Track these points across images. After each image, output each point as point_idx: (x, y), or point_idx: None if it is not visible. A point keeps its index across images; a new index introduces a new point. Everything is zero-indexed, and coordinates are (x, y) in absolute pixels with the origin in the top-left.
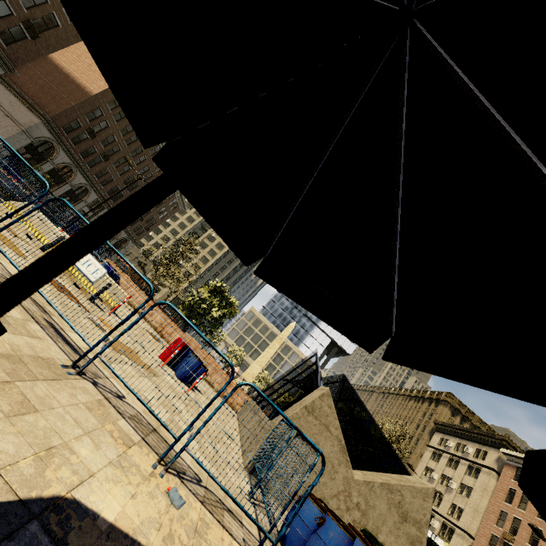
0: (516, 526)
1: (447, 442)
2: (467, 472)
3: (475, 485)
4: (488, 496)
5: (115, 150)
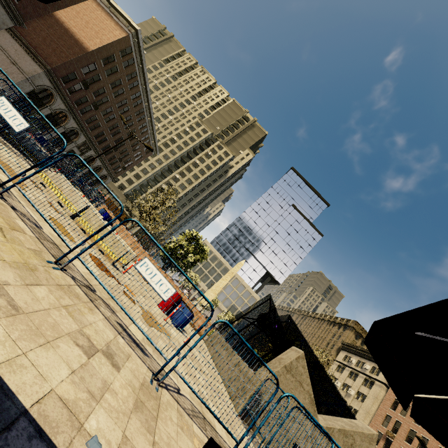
0: (397, 427)
1: (350, 359)
2: (364, 383)
3: (369, 394)
4: (378, 403)
5: (104, 100)
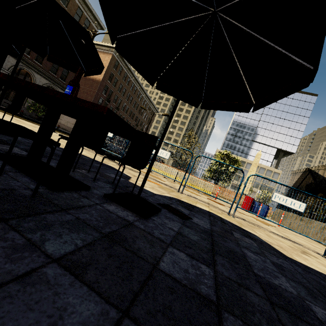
0: None
1: None
2: None
3: None
4: None
5: (119, 102)
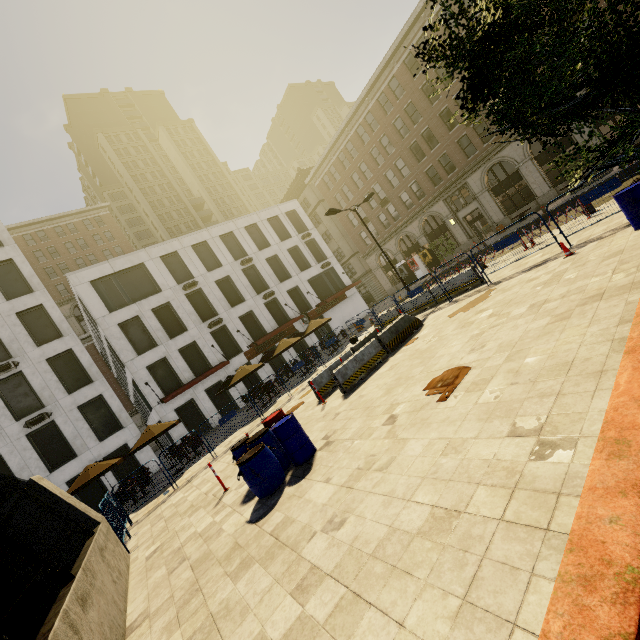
0: None
1: None
2: None
3: None
4: None
5: None
